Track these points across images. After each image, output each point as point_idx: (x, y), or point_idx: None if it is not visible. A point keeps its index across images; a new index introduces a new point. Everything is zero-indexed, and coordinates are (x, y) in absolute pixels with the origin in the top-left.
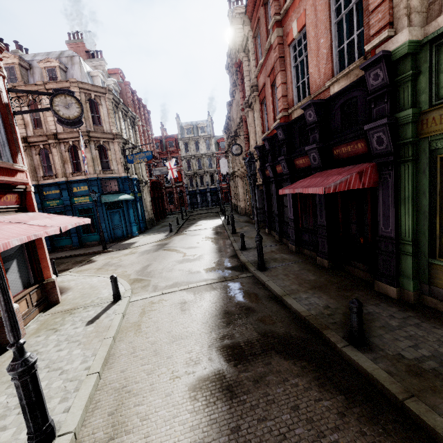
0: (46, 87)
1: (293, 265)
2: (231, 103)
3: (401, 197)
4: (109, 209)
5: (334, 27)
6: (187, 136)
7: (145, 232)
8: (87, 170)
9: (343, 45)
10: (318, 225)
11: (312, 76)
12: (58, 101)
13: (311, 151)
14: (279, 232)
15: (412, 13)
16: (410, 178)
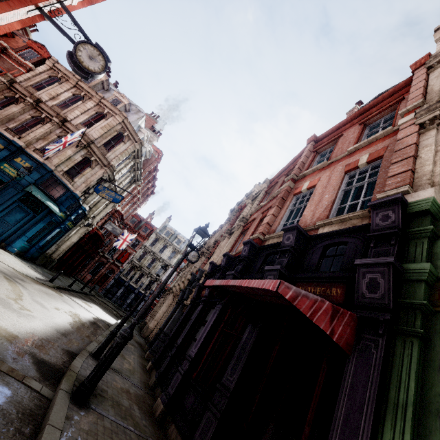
0: (102, 100)
1: (132, 436)
2: (216, 231)
3: (389, 398)
4: (22, 202)
5: (342, 192)
6: (163, 235)
7: (26, 260)
8: (51, 153)
9: (346, 204)
10: (220, 384)
11: (305, 217)
12: (90, 49)
13: (271, 272)
14: (161, 374)
15: (435, 185)
16: (415, 368)
